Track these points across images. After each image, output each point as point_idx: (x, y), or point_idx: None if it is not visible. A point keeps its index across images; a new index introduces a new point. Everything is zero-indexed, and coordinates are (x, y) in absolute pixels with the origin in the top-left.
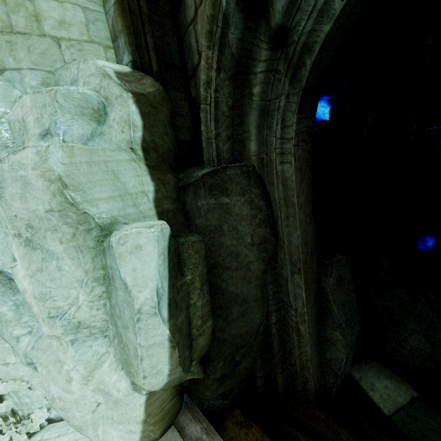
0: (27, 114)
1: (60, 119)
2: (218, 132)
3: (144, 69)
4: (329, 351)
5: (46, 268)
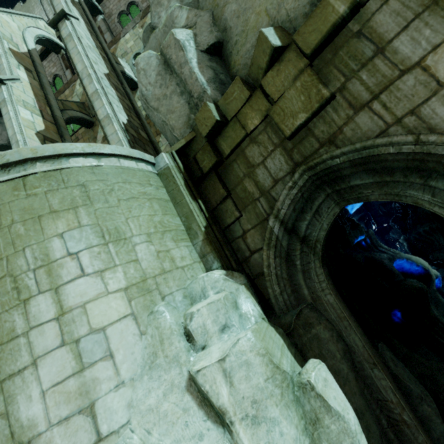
0: (205, 319)
1: (230, 314)
2: (281, 290)
3: (227, 268)
4: (433, 429)
5: (272, 439)
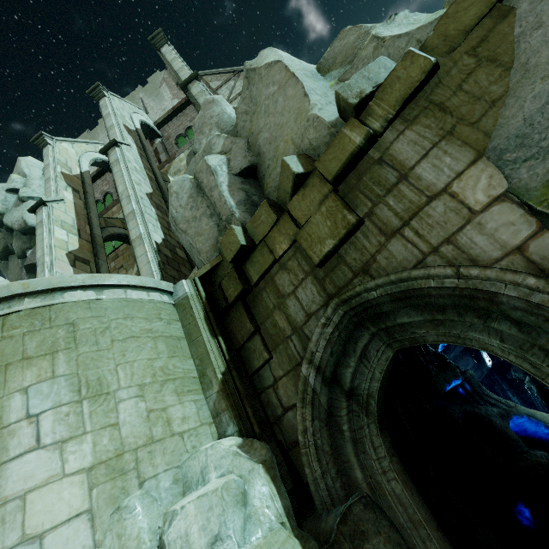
0: (190, 524)
1: (228, 517)
2: (322, 470)
3: (247, 434)
4: None
5: None
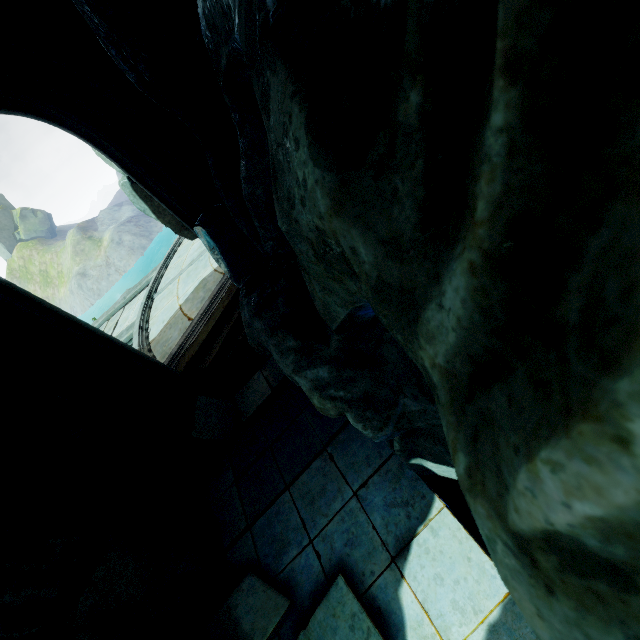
0: None
1: None
2: None
3: None
4: None
5: None
